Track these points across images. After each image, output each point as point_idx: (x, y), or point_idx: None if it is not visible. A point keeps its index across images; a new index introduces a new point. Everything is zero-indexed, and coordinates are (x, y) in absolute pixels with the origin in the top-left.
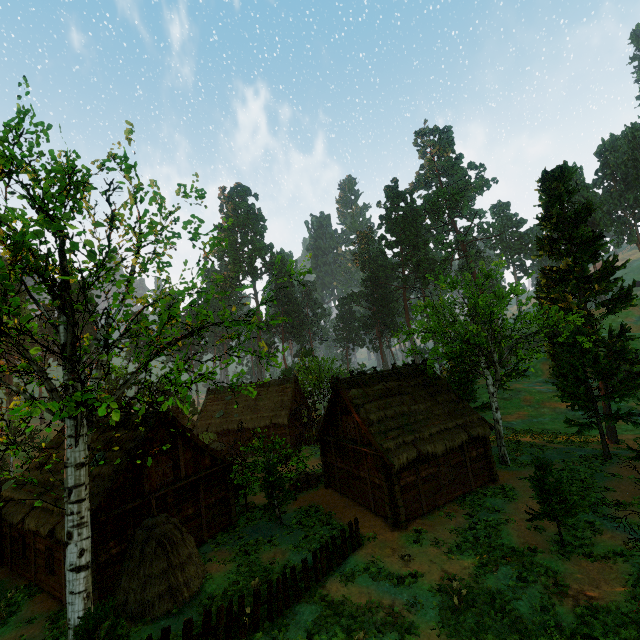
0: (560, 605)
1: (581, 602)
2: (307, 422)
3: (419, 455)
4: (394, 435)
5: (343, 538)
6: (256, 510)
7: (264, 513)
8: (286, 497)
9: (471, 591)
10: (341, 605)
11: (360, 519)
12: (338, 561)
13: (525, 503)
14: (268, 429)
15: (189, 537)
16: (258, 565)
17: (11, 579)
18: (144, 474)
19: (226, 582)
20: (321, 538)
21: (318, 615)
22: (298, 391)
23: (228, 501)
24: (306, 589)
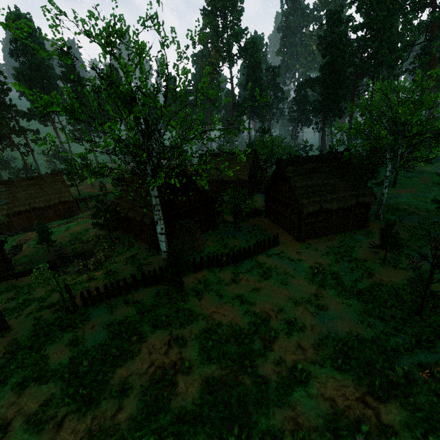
0: (365, 281)
1: (376, 281)
2: (259, 180)
3: (320, 209)
4: (308, 197)
5: (269, 241)
6: (228, 223)
7: (232, 225)
8: (243, 219)
9: (325, 269)
10: (263, 264)
11: (280, 234)
12: (265, 249)
13: (376, 240)
14: (235, 182)
15: (198, 230)
16: (228, 245)
17: (126, 234)
18: (175, 201)
19: (214, 249)
20: (259, 239)
21: (253, 265)
22: (256, 159)
23: (214, 217)
24: (249, 256)
